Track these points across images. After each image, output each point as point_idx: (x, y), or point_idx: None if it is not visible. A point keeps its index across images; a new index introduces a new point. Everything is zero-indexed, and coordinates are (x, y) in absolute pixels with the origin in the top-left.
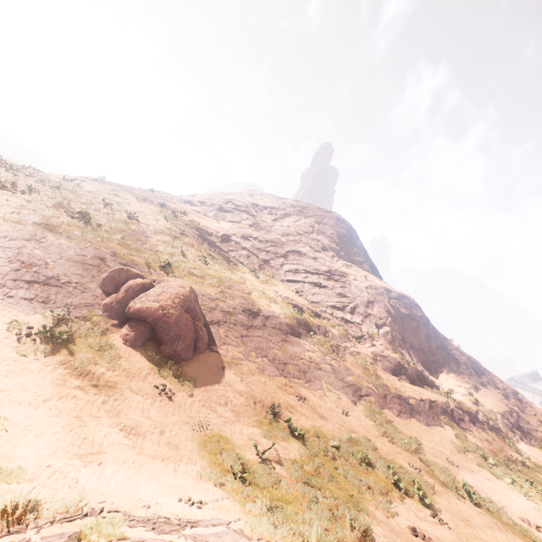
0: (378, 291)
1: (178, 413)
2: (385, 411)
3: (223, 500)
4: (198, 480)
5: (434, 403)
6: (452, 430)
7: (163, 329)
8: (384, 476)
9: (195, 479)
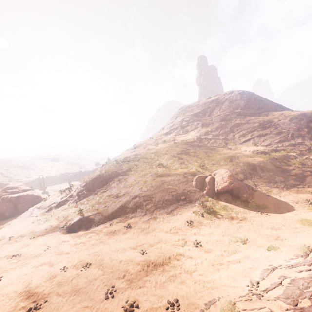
0: (298, 119)
1: (277, 218)
2: None
3: None
4: None
5: None
6: None
7: (236, 191)
8: None
9: None
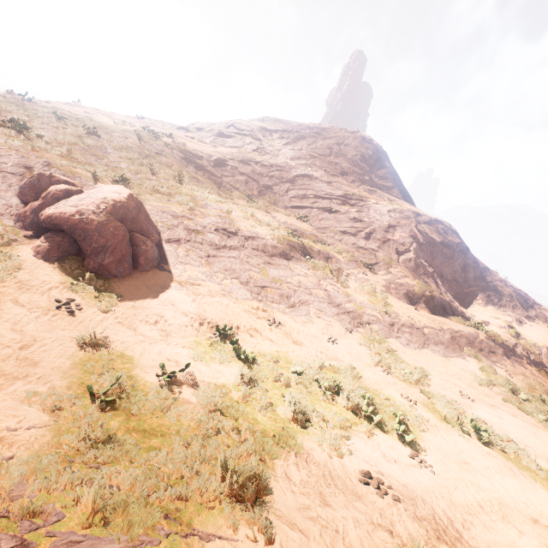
0: (403, 215)
1: (71, 329)
2: (390, 340)
3: (27, 430)
4: (23, 403)
5: (458, 333)
6: (477, 363)
7: (82, 238)
8: (354, 407)
9: (17, 401)
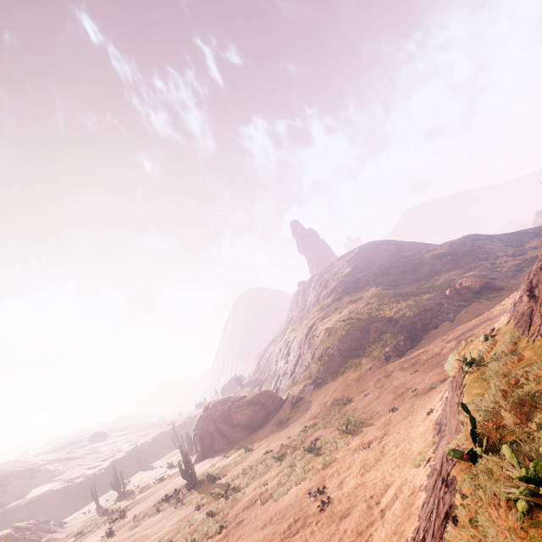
0: (462, 244)
1: None
2: None
3: None
4: None
5: None
6: None
7: (489, 285)
8: None
9: None
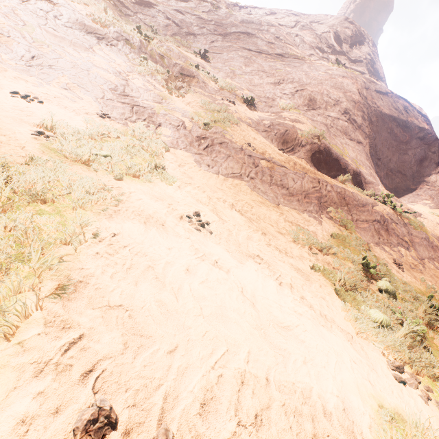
0: (346, 74)
1: None
2: (180, 152)
3: None
4: None
5: (330, 187)
6: (340, 230)
7: None
8: None
9: None
